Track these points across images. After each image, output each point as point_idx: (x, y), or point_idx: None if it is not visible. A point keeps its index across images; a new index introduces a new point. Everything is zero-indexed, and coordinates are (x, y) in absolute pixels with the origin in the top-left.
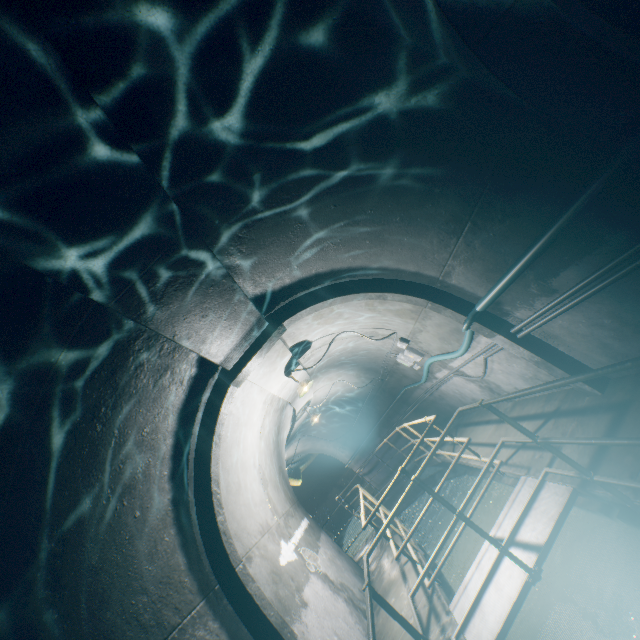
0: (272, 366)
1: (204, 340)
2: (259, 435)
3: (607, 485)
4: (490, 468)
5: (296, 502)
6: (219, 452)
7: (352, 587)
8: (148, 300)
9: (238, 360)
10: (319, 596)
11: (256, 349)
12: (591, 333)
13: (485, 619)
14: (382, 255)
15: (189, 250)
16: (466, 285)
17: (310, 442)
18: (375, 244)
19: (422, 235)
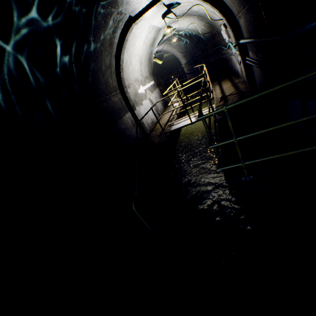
0: (155, 14)
1: (123, 6)
2: (143, 42)
3: (214, 116)
4: (213, 98)
5: (152, 74)
6: (124, 51)
7: (158, 107)
8: None
9: (138, 13)
10: (147, 105)
11: (146, 11)
12: (259, 77)
13: (178, 125)
14: None
15: None
16: (243, 28)
17: (170, 48)
18: None
19: None
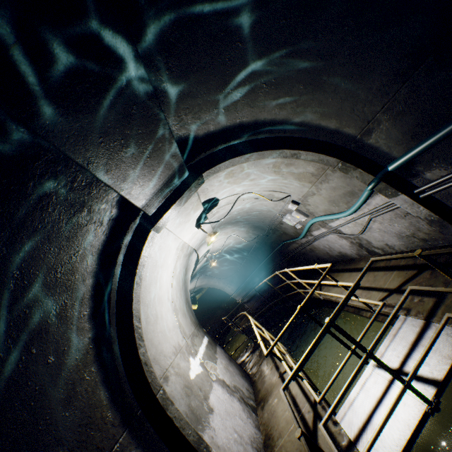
0: (187, 217)
1: (125, 177)
2: (172, 275)
3: None
4: (362, 306)
5: (198, 324)
6: (140, 291)
7: (242, 388)
8: (42, 94)
9: (159, 207)
10: (221, 400)
11: (176, 197)
12: None
13: (380, 439)
14: (309, 106)
15: (102, 25)
16: (384, 144)
17: (206, 280)
18: (307, 90)
19: (363, 78)
